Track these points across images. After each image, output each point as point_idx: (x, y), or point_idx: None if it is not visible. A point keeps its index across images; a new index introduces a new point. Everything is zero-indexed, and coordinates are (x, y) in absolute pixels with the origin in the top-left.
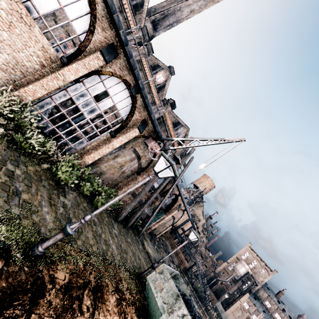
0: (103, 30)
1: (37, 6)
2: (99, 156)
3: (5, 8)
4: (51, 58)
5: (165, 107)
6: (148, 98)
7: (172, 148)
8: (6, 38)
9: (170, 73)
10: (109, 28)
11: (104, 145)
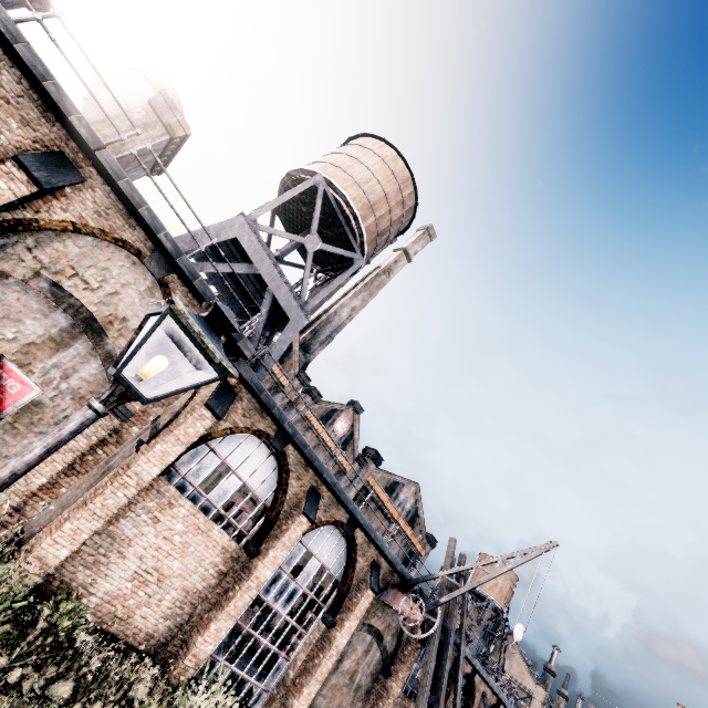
0: (298, 479)
1: (215, 500)
2: (317, 685)
3: (180, 529)
4: (233, 555)
5: (363, 468)
6: (375, 531)
7: (443, 600)
8: (176, 568)
9: (356, 412)
10: (305, 472)
11: (321, 656)
